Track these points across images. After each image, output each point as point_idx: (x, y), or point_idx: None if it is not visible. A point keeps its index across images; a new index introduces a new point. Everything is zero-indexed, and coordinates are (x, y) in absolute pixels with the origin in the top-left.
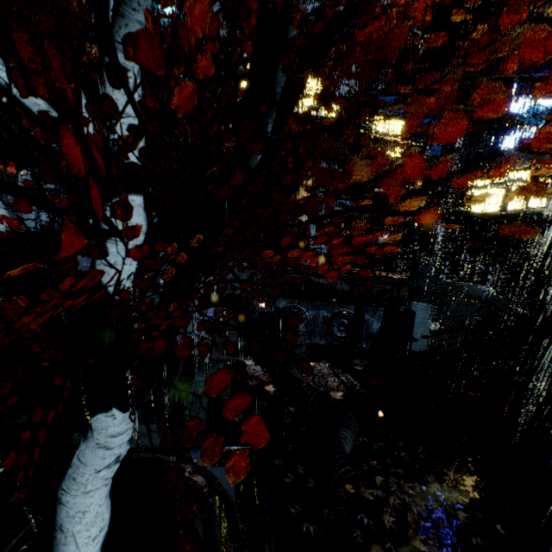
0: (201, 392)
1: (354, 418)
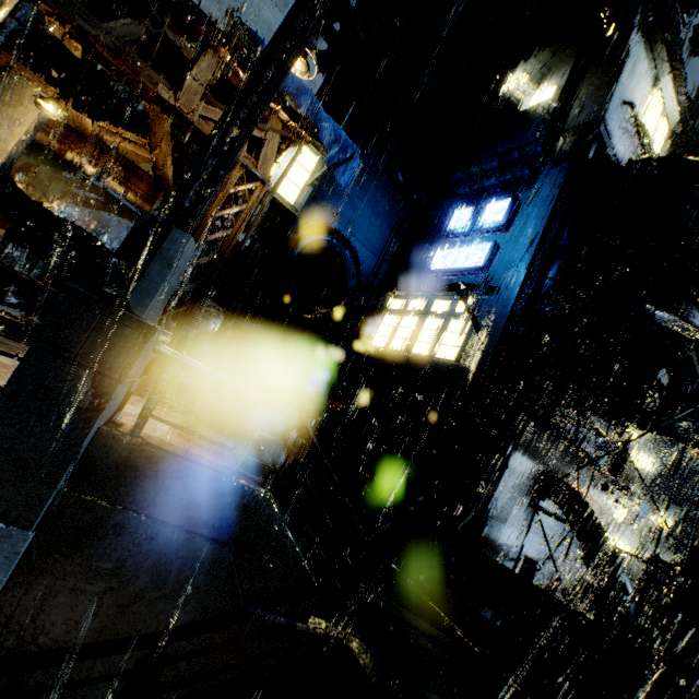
0: None
1: None
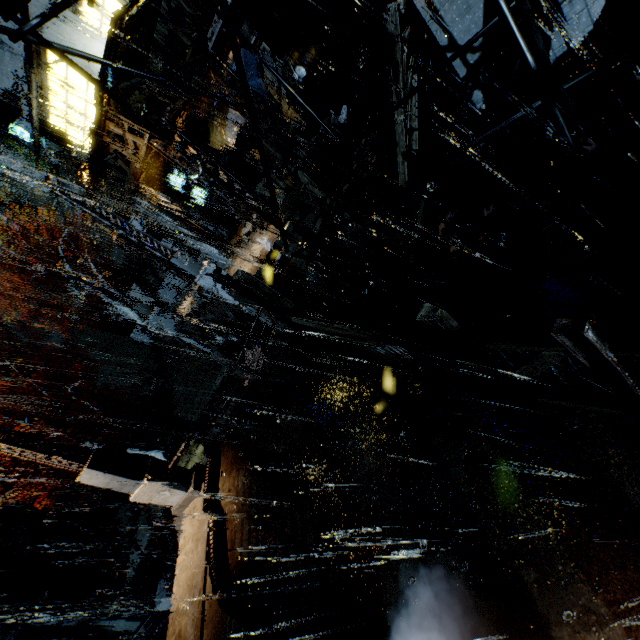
0: (214, 386)
1: (226, 411)
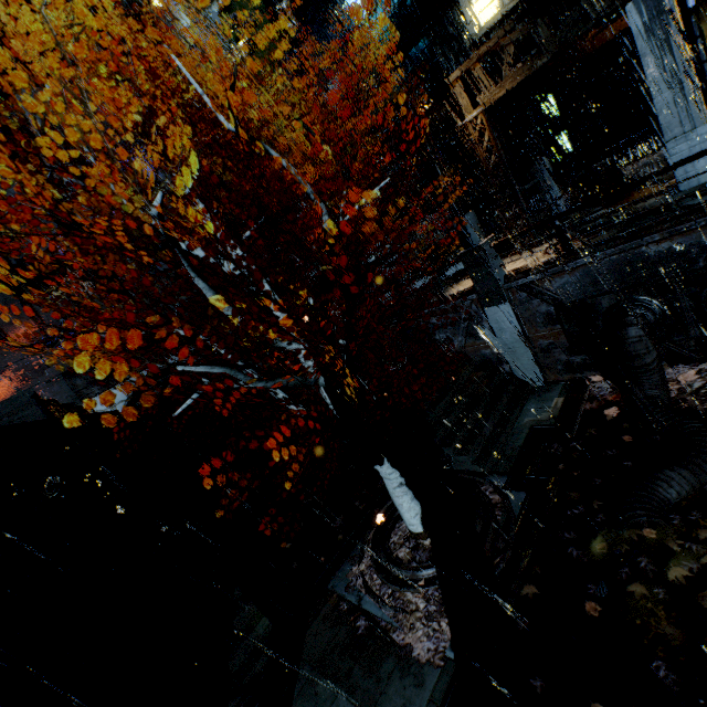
0: (525, 422)
1: None
